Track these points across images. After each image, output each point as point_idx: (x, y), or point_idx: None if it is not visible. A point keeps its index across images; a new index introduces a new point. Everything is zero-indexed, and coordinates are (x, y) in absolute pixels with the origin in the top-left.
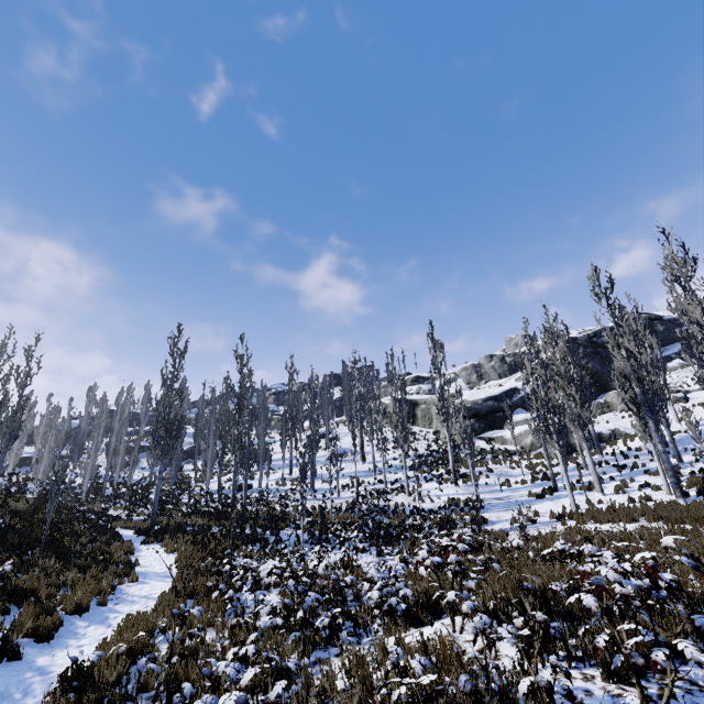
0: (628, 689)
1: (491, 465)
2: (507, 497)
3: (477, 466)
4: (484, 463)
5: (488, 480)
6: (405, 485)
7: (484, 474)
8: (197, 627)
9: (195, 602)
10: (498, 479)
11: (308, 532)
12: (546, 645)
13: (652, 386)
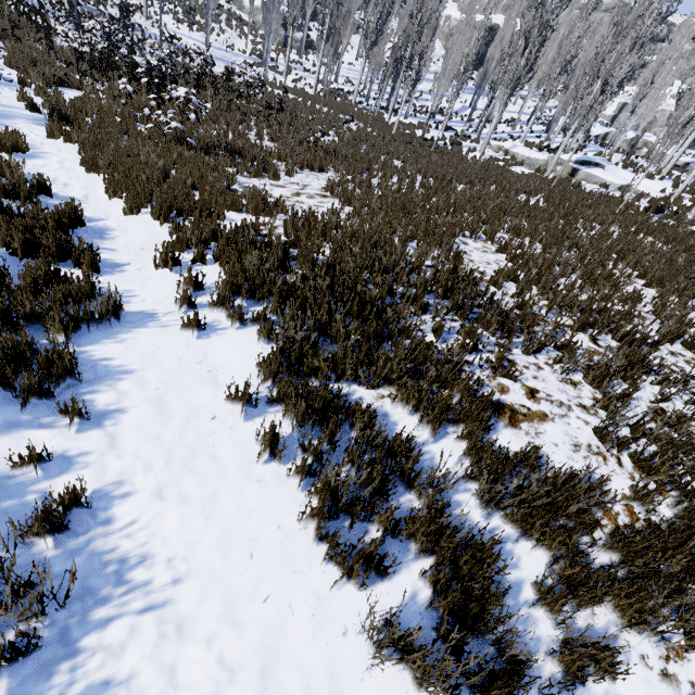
0: (244, 105)
1: (224, 26)
2: (229, 58)
3: (212, 22)
4: (219, 21)
5: (219, 38)
6: (144, 7)
7: (216, 32)
8: (45, 43)
9: (28, 27)
10: (227, 41)
11: (65, 12)
12: (228, 94)
13: (350, 21)
